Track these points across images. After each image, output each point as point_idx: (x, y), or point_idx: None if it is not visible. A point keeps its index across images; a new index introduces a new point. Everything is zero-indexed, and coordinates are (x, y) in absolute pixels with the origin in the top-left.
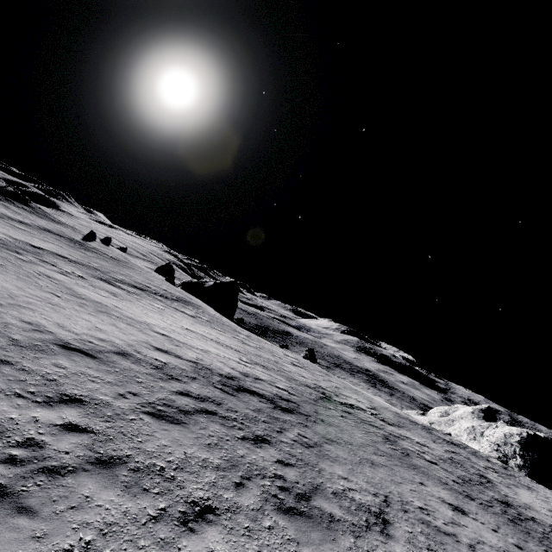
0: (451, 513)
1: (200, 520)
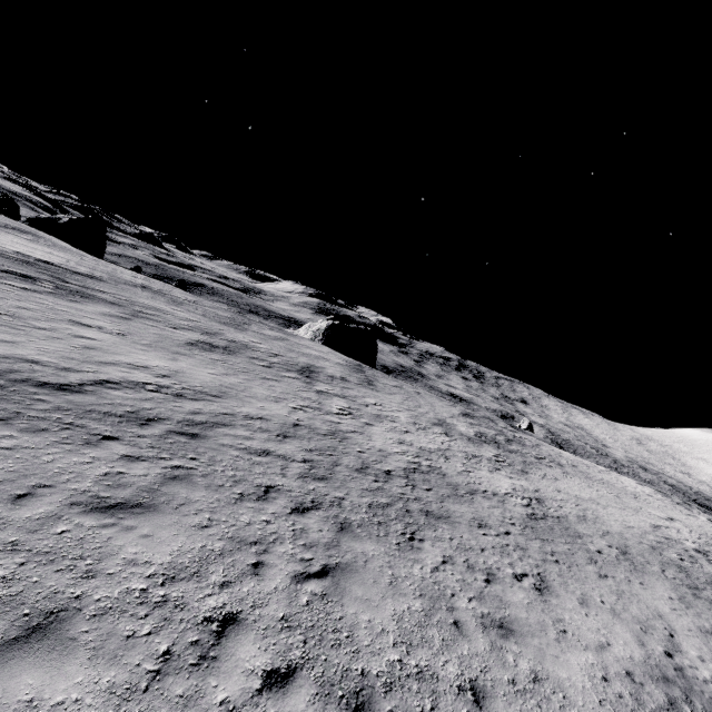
0: (168, 308)
1: (1, 265)
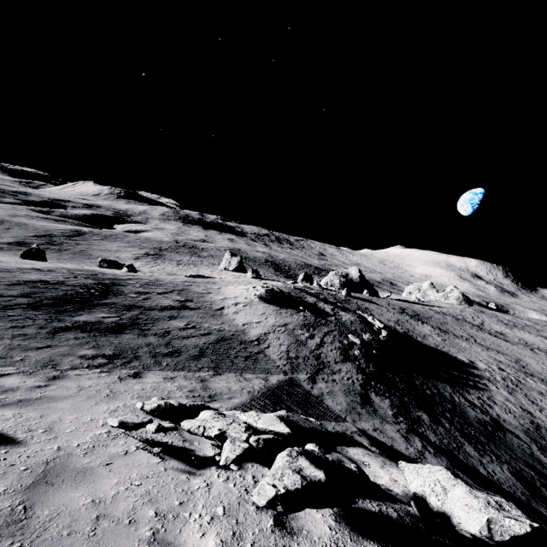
0: None
1: None
